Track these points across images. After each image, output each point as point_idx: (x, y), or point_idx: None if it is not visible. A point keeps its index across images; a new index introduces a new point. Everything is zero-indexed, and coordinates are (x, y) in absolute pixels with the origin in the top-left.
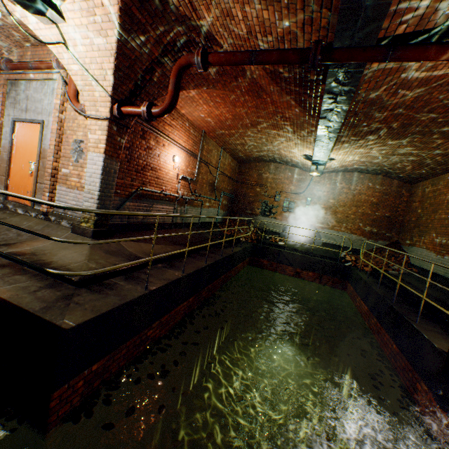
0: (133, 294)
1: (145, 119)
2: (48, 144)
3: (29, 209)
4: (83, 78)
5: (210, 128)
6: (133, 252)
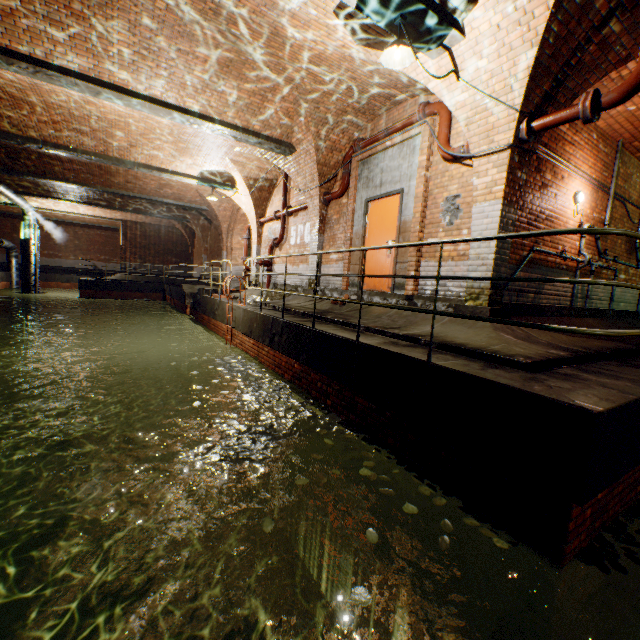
0: (632, 390)
1: (582, 121)
2: (408, 215)
3: (387, 296)
4: (471, 106)
5: (639, 129)
6: (548, 341)
